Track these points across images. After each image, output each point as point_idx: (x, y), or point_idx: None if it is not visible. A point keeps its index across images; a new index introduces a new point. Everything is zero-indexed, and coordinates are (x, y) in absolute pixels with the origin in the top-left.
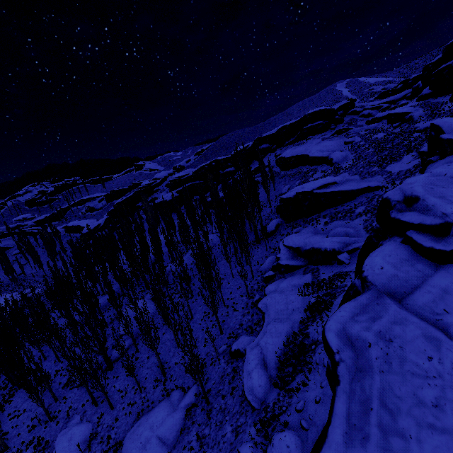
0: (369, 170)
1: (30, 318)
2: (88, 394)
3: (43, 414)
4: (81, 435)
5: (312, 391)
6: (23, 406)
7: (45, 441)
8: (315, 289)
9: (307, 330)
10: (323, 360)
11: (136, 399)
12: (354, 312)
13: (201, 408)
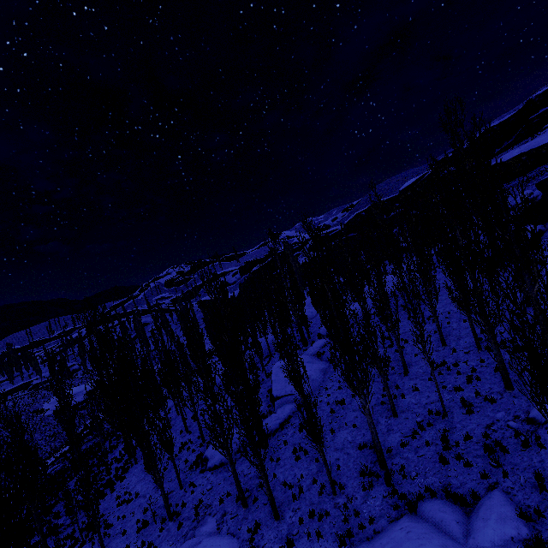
0: None
1: None
2: (228, 483)
3: (160, 505)
4: None
5: None
6: (136, 488)
7: None
8: None
9: None
10: None
11: (325, 506)
12: None
13: None
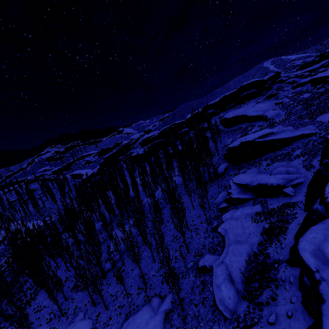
0: (300, 121)
1: (48, 238)
2: (88, 296)
3: (57, 310)
4: None
5: (282, 306)
6: (44, 303)
7: None
8: (266, 216)
9: (266, 250)
10: (288, 278)
11: (124, 303)
12: (326, 234)
13: (177, 314)
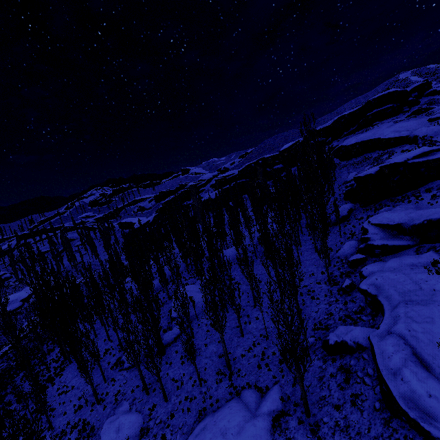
0: None
1: (84, 300)
2: (137, 379)
3: (90, 394)
4: (130, 427)
5: None
6: (72, 382)
7: (91, 426)
8: None
9: None
10: None
11: (194, 393)
12: None
13: (296, 420)
